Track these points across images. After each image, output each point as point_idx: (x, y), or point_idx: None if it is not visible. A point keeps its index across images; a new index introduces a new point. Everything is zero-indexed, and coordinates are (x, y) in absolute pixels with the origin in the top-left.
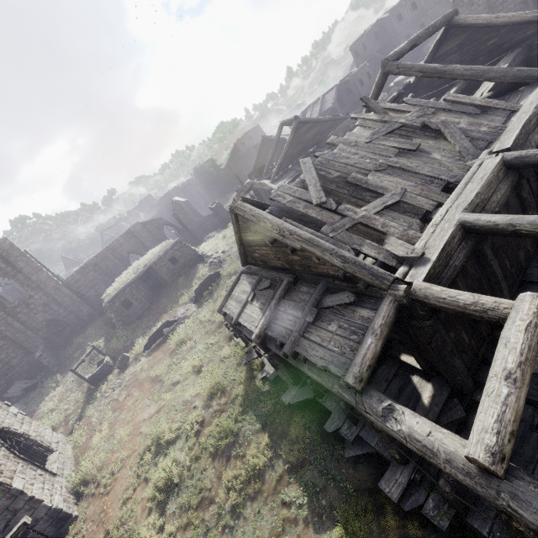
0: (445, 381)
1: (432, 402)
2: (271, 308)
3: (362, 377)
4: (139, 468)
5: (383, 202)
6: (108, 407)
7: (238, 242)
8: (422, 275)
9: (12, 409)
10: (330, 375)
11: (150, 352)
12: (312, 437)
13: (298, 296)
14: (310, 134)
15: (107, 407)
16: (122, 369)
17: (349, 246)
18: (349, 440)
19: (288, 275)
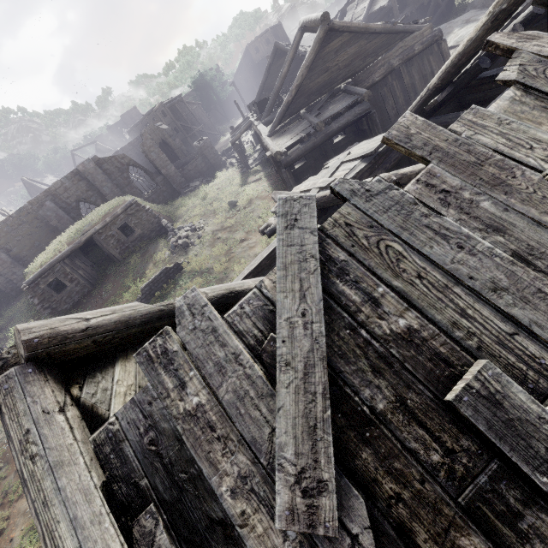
0: None
1: None
2: None
3: None
4: None
5: None
6: (3, 451)
7: None
8: None
9: None
10: None
11: None
12: None
13: None
14: (345, 56)
15: (2, 449)
16: None
17: None
18: None
19: None
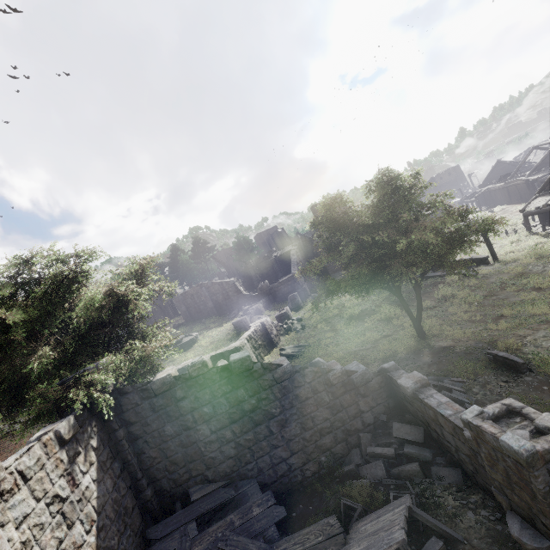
0: None
1: None
2: None
3: None
4: None
5: None
6: None
7: None
8: None
9: None
10: None
11: None
12: None
13: None
14: None
15: None
16: None
17: None
18: None
19: None
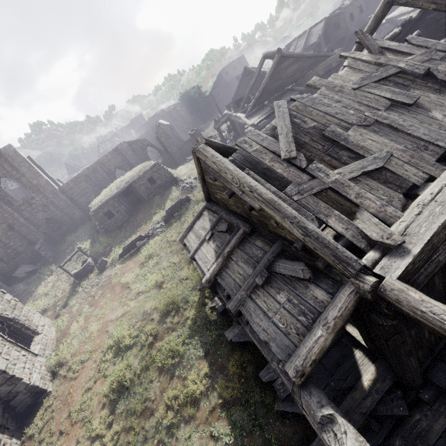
0: (390, 367)
1: (372, 386)
2: (224, 256)
3: (304, 372)
4: (102, 363)
5: (362, 166)
6: (86, 301)
7: (201, 182)
8: (397, 270)
9: (6, 296)
10: (271, 349)
11: (124, 260)
12: (247, 377)
13: (252, 249)
14: (291, 70)
15: (85, 301)
16: (100, 270)
17: (313, 215)
18: (280, 397)
19: (245, 224)
